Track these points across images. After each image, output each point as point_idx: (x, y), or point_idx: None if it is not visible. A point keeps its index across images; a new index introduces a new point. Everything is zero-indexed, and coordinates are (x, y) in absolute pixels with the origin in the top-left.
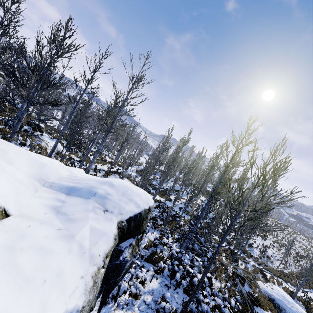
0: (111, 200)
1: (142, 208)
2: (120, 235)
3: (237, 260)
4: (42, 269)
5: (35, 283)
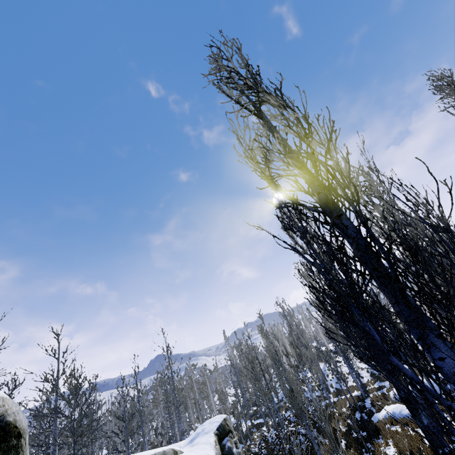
0: (206, 429)
1: (220, 421)
2: (218, 437)
3: (365, 395)
4: (200, 449)
5: (200, 450)
